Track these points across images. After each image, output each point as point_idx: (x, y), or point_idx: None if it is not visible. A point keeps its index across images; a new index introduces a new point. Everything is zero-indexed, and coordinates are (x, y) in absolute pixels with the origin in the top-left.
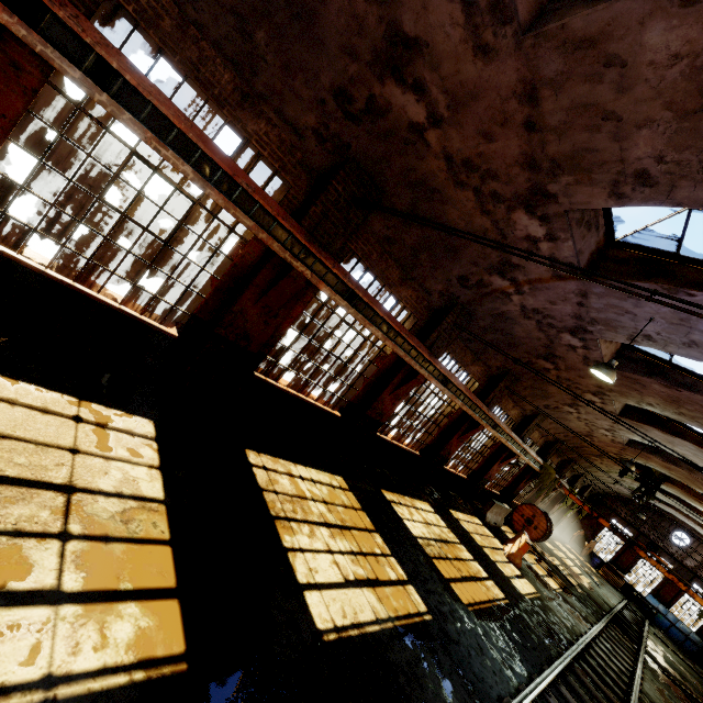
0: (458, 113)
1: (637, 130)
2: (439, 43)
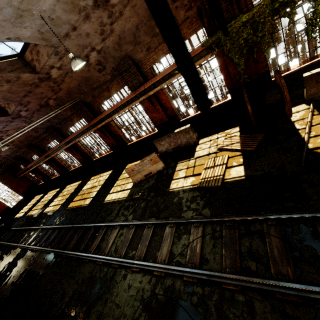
0: None
1: None
2: None
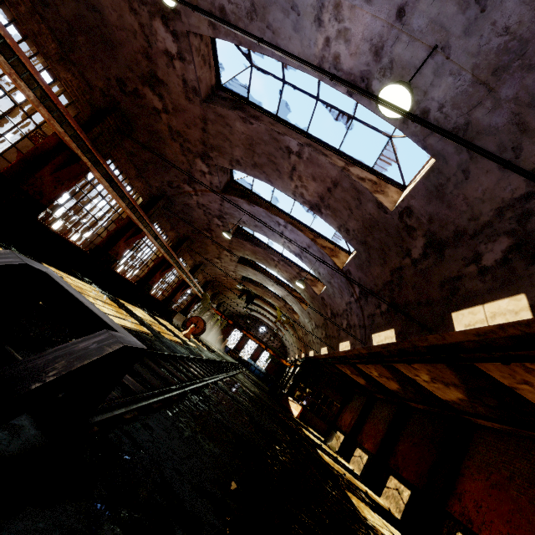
0: (177, 113)
1: (236, 147)
2: (172, 87)
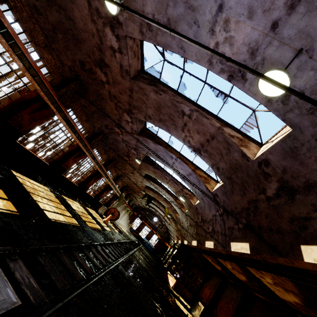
0: (114, 84)
1: (149, 108)
2: (113, 69)
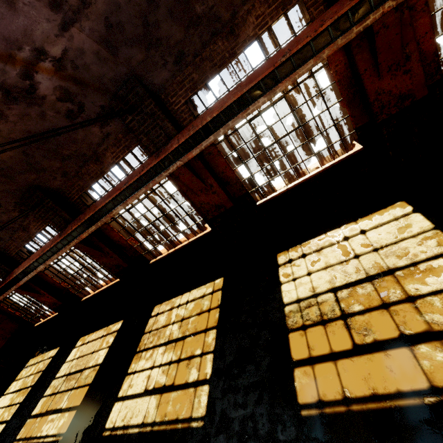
0: None
1: None
2: None
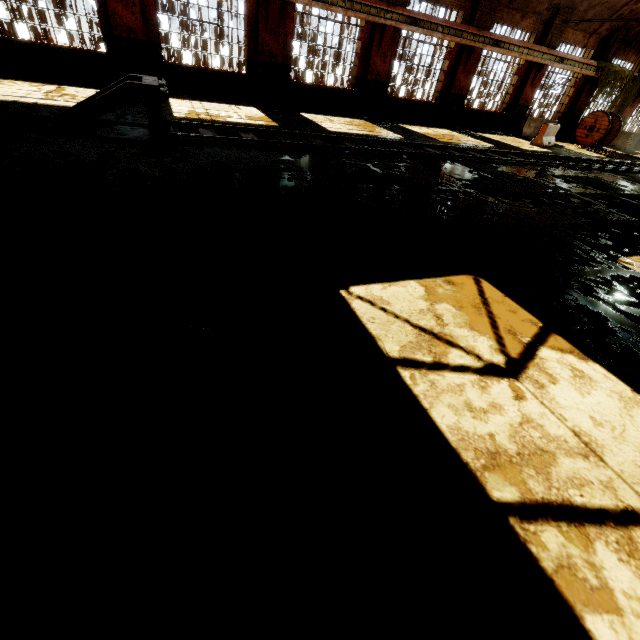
0: None
1: None
2: None
